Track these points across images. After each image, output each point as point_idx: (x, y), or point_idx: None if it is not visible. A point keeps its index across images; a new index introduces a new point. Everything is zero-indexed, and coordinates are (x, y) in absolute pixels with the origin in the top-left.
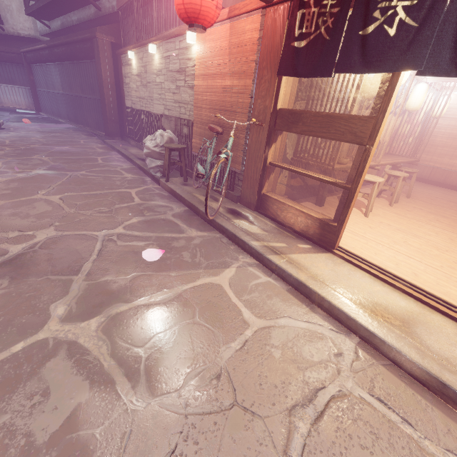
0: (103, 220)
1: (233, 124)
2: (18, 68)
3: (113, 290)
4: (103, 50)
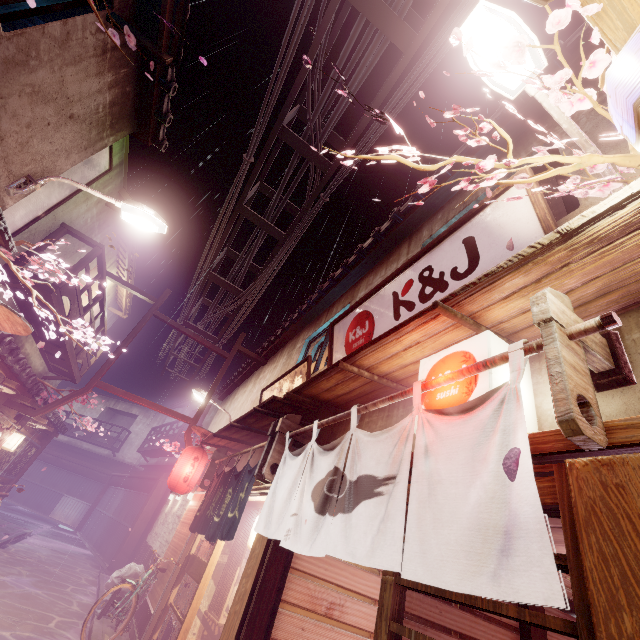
0: (5, 623)
1: (172, 563)
2: (99, 485)
3: None
4: (159, 489)
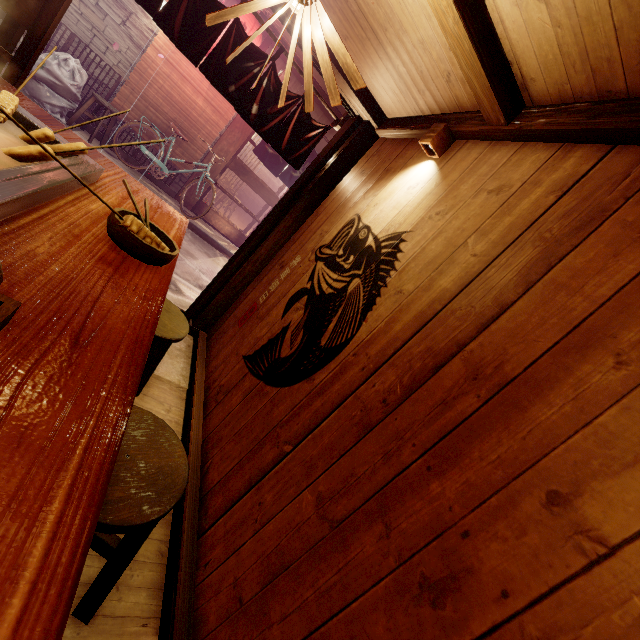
0: None
1: (194, 138)
2: None
3: (207, 270)
4: None
